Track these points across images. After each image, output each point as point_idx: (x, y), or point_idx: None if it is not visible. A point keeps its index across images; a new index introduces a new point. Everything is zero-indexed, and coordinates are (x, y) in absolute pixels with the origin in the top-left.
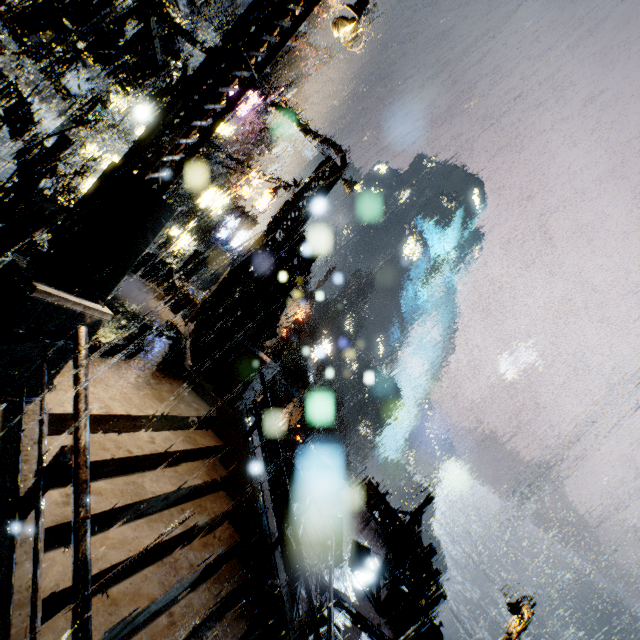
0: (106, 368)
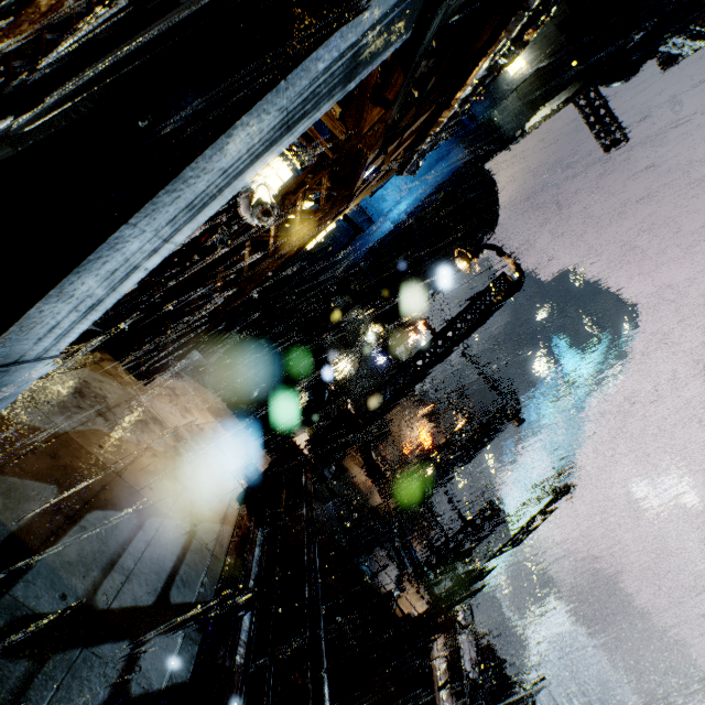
0: (410, 593)
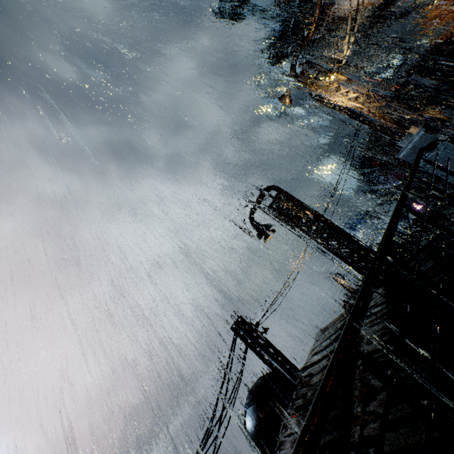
0: None
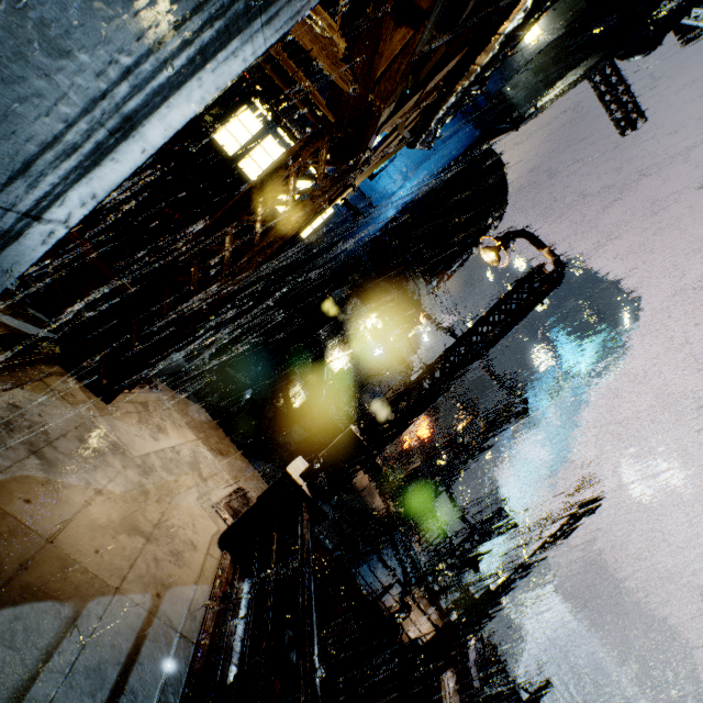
0: (415, 609)
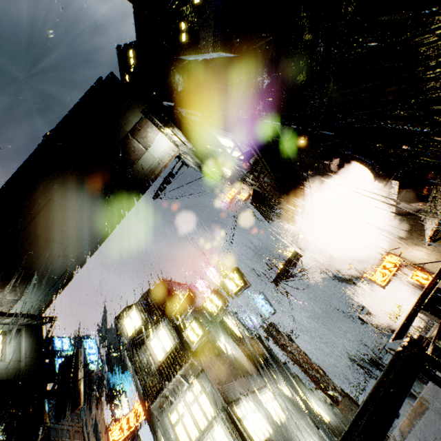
0: None
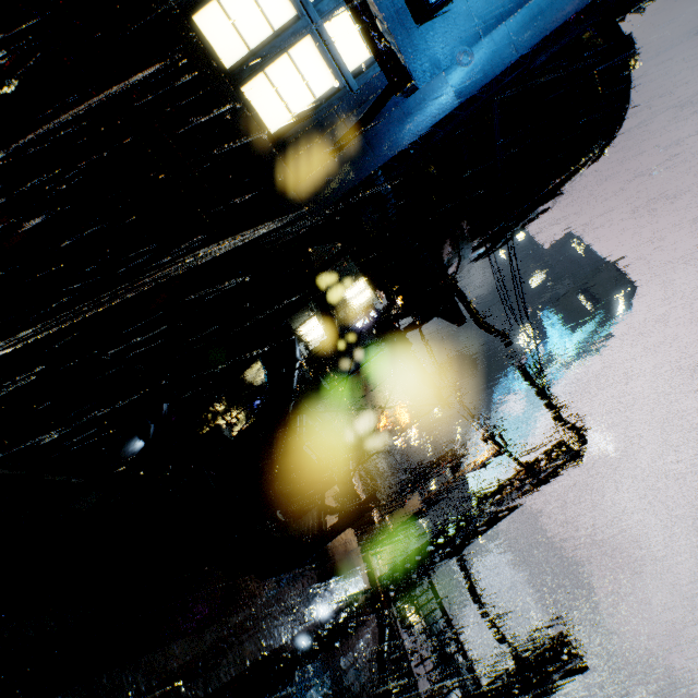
0: None
